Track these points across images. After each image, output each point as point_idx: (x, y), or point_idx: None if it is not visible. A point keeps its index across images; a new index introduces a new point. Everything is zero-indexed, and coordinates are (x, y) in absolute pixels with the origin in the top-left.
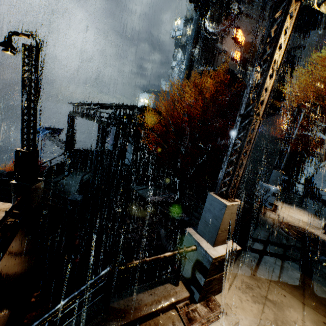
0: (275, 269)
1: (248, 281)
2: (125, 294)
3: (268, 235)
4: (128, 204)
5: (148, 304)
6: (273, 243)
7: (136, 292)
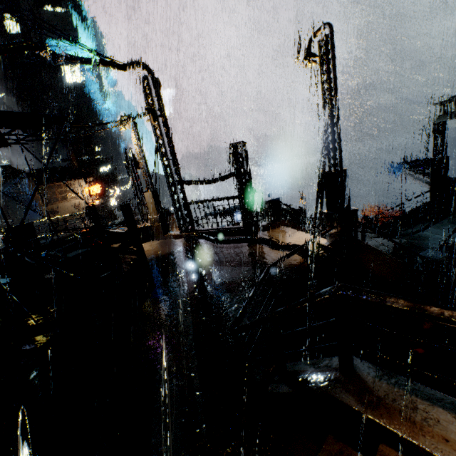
0: None
1: None
2: (400, 382)
3: None
4: None
5: (455, 447)
6: None
7: (432, 400)
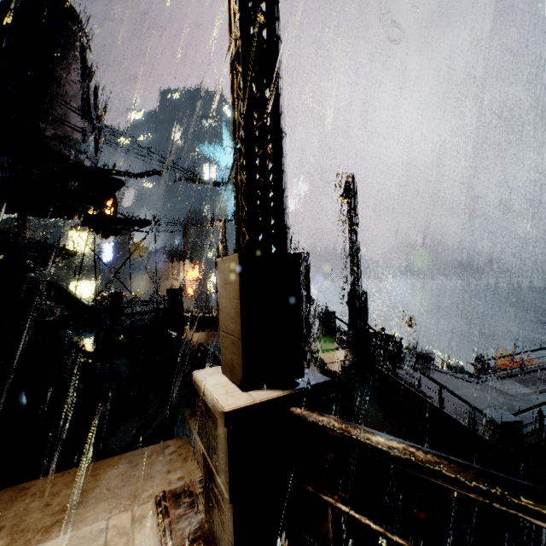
0: None
1: None
2: None
3: None
4: None
5: None
6: None
7: None
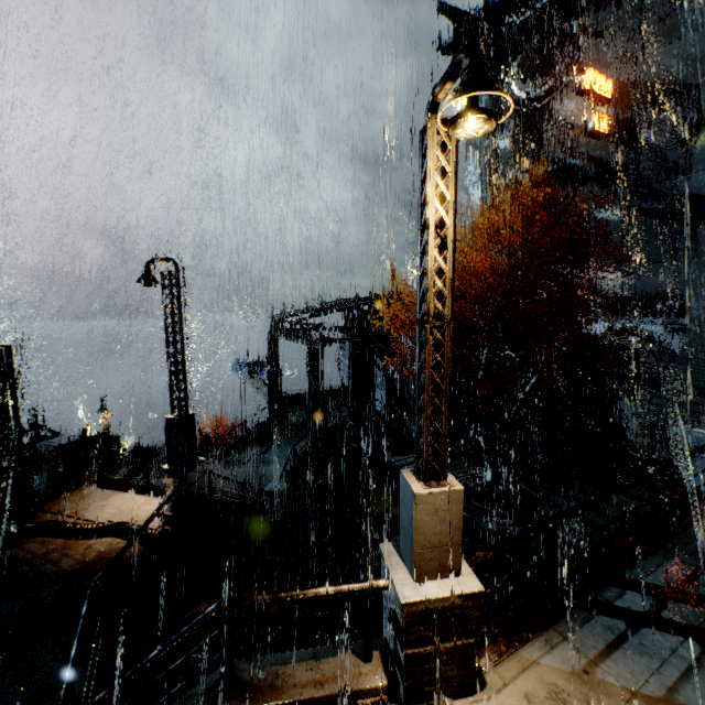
0: (668, 666)
1: (560, 683)
2: (268, 660)
3: (688, 574)
4: (379, 496)
5: (300, 685)
6: (693, 598)
7: (287, 660)
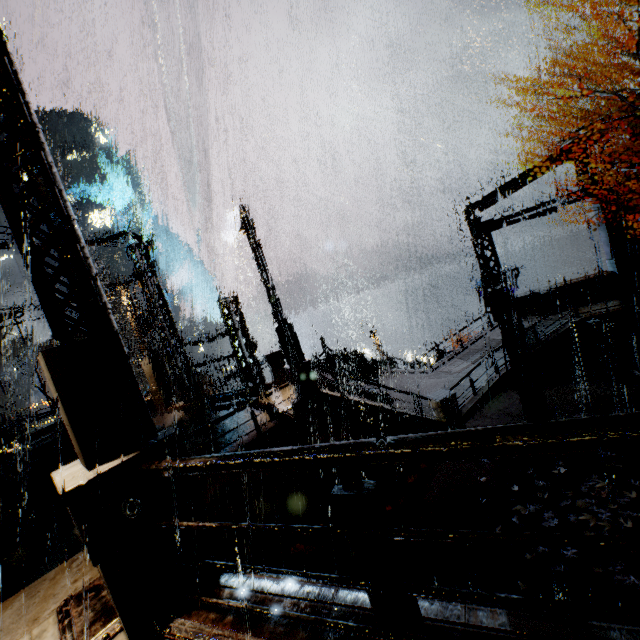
0: None
1: None
2: None
3: None
4: None
5: None
6: None
7: None
